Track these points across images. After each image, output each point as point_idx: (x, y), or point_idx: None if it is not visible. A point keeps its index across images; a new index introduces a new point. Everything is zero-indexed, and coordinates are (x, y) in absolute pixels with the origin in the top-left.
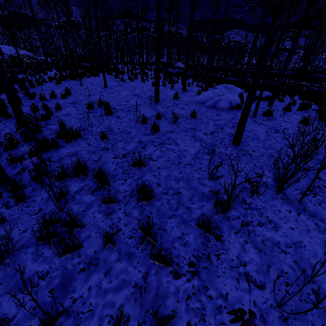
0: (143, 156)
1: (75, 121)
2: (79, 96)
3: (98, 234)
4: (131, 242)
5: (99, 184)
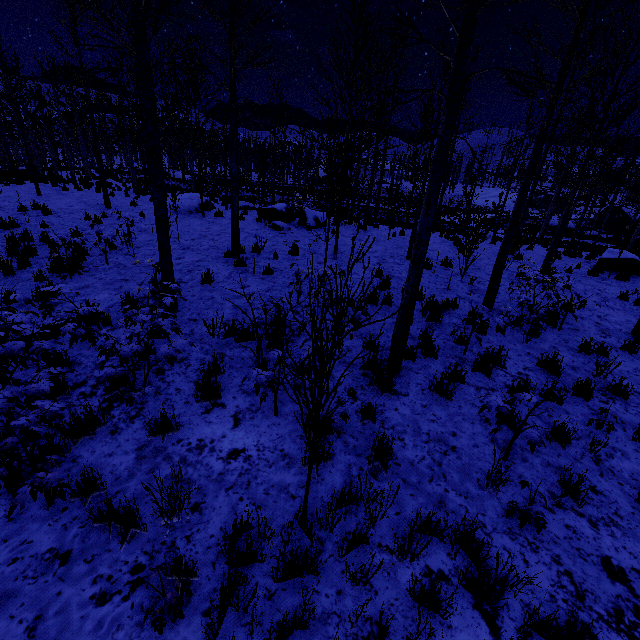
0: (83, 233)
1: (7, 220)
2: (2, 203)
3: (47, 253)
4: (68, 253)
5: (44, 243)
